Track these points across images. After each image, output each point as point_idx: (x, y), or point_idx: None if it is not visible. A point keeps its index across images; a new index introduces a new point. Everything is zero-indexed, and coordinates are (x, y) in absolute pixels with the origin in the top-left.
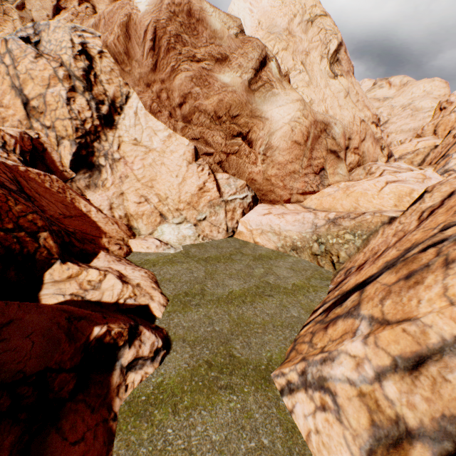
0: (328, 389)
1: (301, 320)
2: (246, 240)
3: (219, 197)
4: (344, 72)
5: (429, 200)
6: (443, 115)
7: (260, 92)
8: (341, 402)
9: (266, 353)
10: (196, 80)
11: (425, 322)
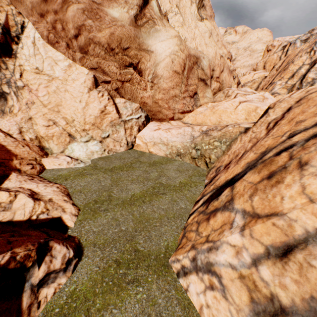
0: (214, 272)
1: (187, 211)
2: (143, 151)
3: (118, 118)
4: (208, 16)
5: (273, 114)
6: (269, 55)
7: (145, 28)
8: (226, 283)
9: (164, 243)
10: (88, 13)
11: (291, 217)
